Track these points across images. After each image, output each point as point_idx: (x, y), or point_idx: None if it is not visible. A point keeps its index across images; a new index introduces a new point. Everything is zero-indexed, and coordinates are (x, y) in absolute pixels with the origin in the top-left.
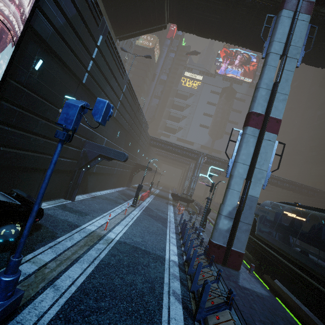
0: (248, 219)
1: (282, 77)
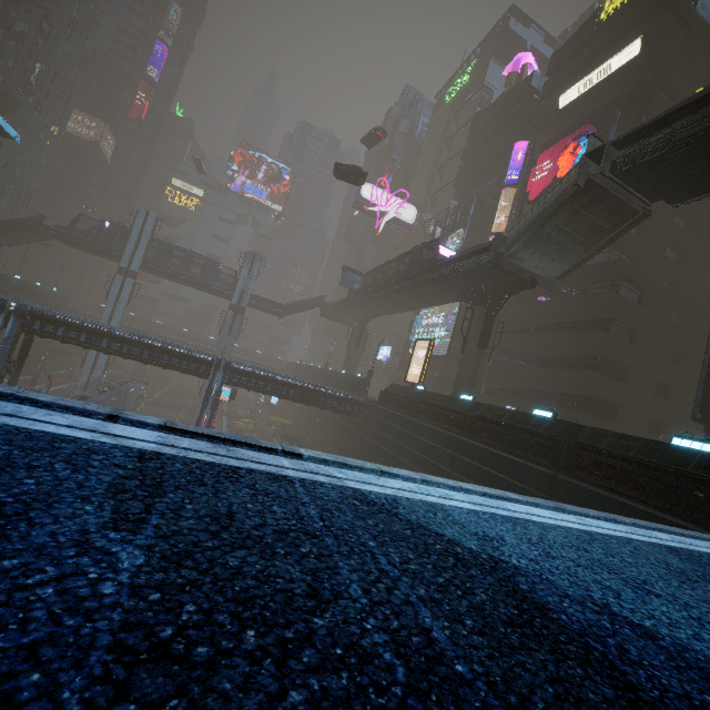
0: (92, 389)
1: (115, 314)
